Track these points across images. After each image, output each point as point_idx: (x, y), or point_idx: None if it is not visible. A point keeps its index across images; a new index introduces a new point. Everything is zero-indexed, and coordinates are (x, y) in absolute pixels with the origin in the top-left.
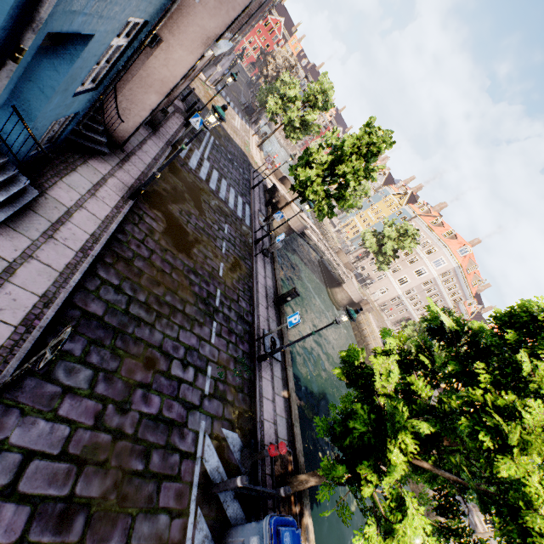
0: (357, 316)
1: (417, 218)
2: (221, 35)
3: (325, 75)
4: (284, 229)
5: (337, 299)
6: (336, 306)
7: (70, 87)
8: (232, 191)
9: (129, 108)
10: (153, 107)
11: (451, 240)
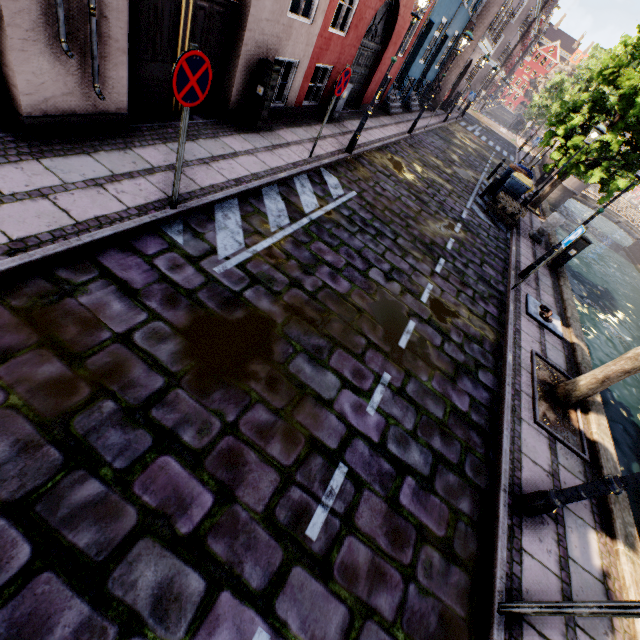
0: None
1: None
2: (485, 32)
3: (595, 48)
4: (557, 192)
5: None
6: None
7: (436, 62)
8: (498, 147)
9: (442, 86)
10: (452, 82)
11: None
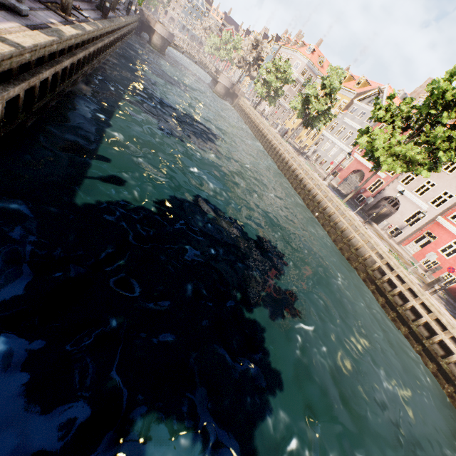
0: (237, 103)
1: (281, 47)
2: None
3: None
4: (160, 40)
5: (218, 91)
6: (218, 96)
7: None
8: None
9: None
10: None
11: (302, 48)
